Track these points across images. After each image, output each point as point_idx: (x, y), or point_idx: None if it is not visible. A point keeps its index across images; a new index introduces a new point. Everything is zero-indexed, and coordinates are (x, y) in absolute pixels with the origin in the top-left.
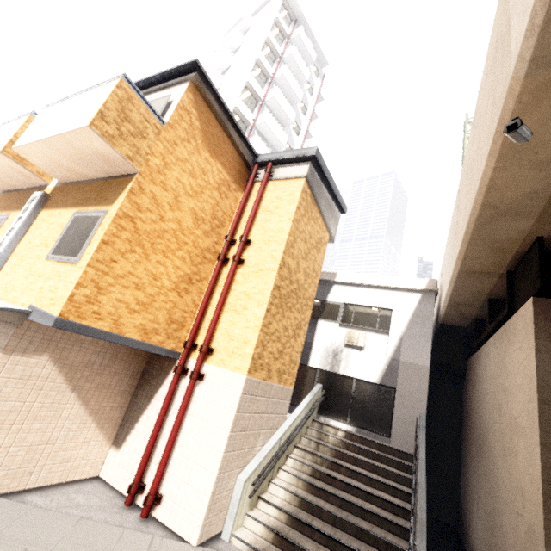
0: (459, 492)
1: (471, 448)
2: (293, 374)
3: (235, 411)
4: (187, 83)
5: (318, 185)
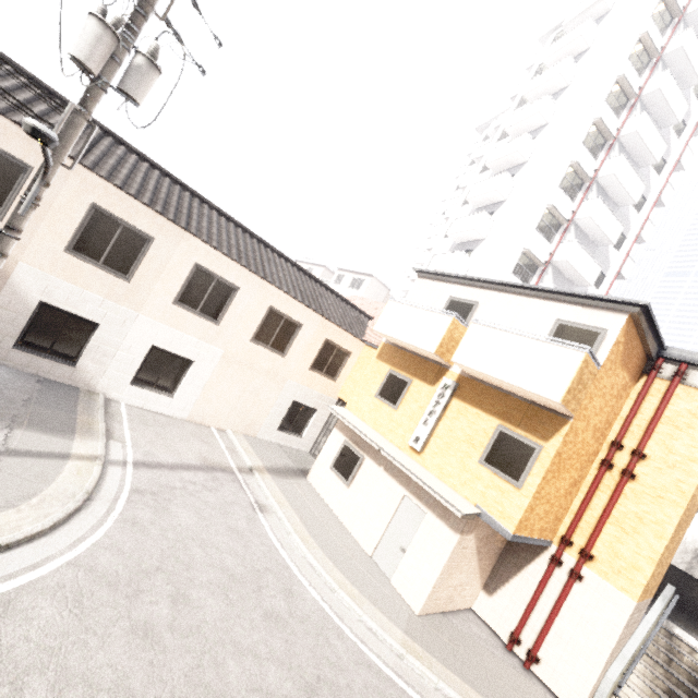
0: None
1: None
2: (657, 586)
3: (621, 630)
4: (624, 316)
5: None
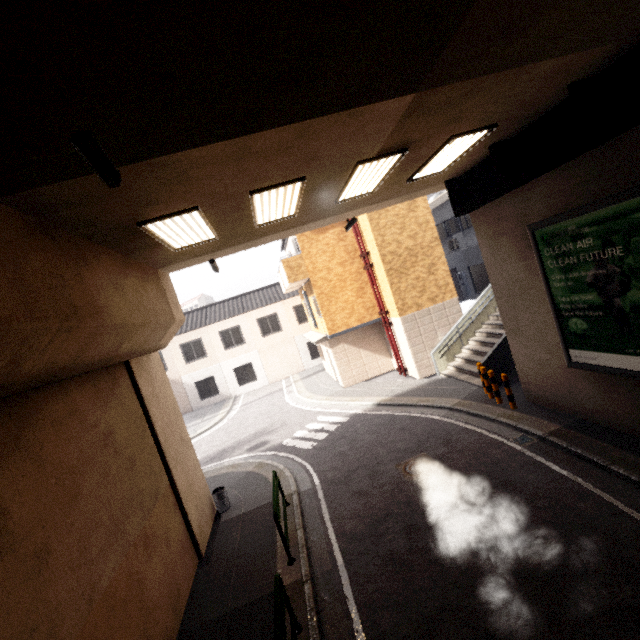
0: None
1: None
2: (449, 291)
3: (404, 333)
4: None
5: None
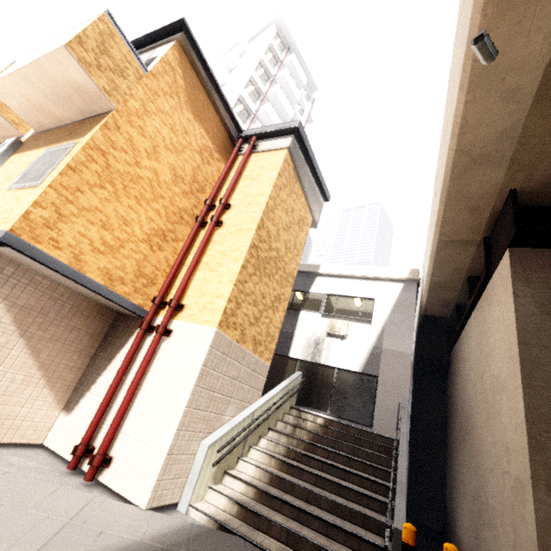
0: (445, 493)
1: (456, 439)
2: (270, 350)
3: (202, 364)
4: (173, 42)
5: (301, 162)
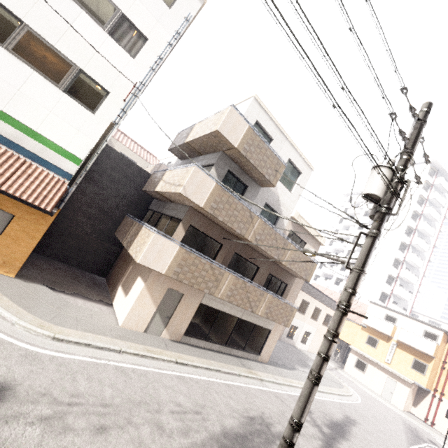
0: None
1: None
2: None
3: None
4: (442, 332)
5: None
